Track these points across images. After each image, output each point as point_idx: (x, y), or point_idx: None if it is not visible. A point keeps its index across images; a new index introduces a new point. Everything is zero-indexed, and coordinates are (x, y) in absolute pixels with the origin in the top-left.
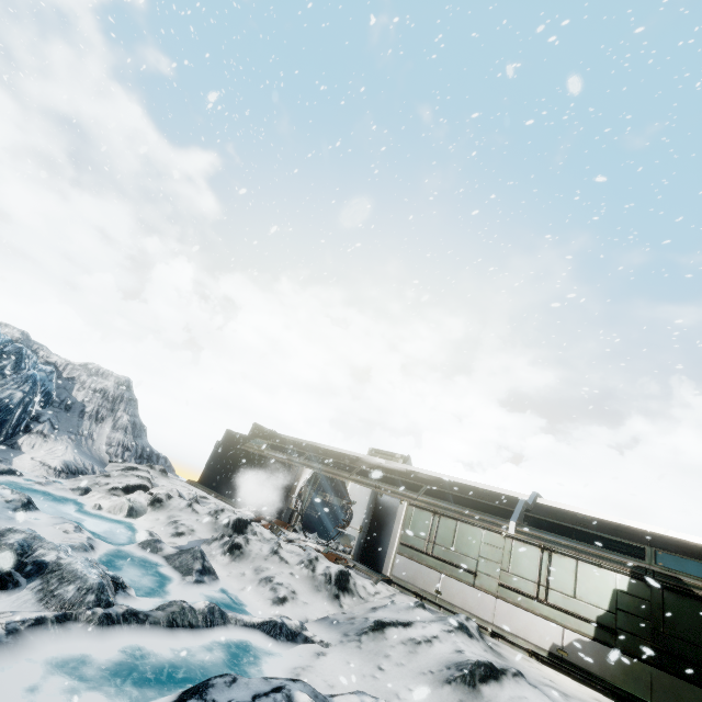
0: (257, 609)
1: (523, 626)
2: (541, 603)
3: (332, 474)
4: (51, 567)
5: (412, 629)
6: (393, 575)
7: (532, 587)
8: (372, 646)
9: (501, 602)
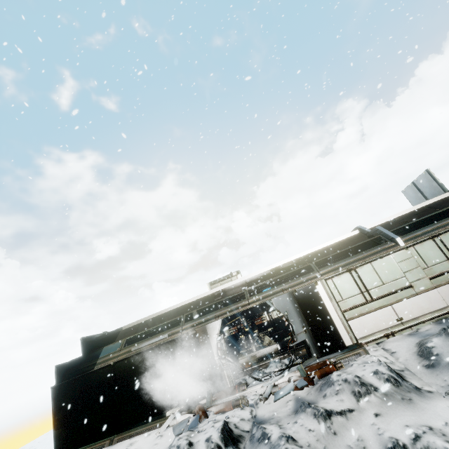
0: None
1: None
2: None
3: (232, 311)
4: None
5: None
6: (359, 339)
7: (448, 264)
8: None
9: (441, 288)
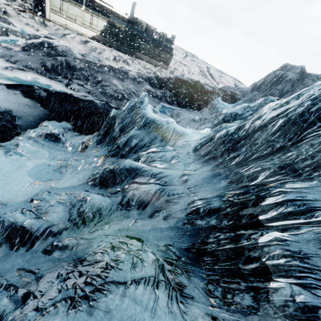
0: (34, 33)
1: (87, 32)
2: (90, 28)
3: None
4: (5, 29)
5: (71, 35)
6: (51, 19)
7: (89, 24)
8: (66, 39)
9: (82, 27)
